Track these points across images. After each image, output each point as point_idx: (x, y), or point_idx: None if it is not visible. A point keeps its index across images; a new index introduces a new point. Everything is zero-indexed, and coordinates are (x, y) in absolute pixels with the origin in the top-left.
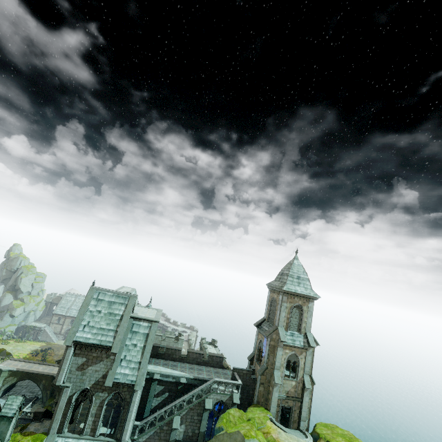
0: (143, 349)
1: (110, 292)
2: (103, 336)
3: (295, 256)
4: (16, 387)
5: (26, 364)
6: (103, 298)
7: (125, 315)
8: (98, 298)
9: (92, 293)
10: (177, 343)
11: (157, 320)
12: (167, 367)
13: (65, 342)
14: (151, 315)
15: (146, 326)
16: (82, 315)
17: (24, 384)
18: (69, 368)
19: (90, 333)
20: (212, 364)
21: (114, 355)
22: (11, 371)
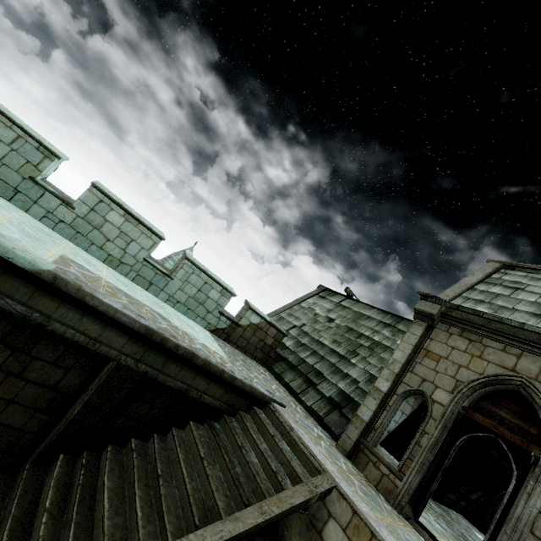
0: None
1: None
2: None
3: (192, 247)
4: None
5: None
6: None
7: None
8: None
9: None
10: None
11: None
12: None
13: None
14: None
15: None
16: None
17: None
18: None
19: None
20: None
21: None
22: None
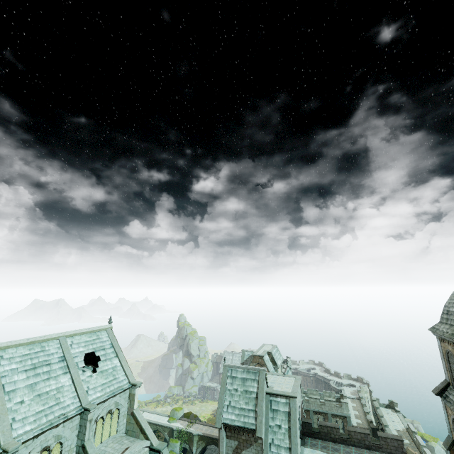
0: (288, 432)
1: (240, 368)
2: (245, 417)
3: None
4: (208, 450)
5: (208, 428)
6: (236, 375)
7: (259, 392)
8: (232, 375)
9: (225, 371)
10: (341, 408)
11: (294, 395)
12: (327, 452)
13: (216, 424)
14: (288, 387)
15: (285, 402)
16: (223, 395)
17: (212, 447)
18: (226, 451)
19: (233, 414)
20: (388, 449)
21: (261, 439)
22: (199, 436)
